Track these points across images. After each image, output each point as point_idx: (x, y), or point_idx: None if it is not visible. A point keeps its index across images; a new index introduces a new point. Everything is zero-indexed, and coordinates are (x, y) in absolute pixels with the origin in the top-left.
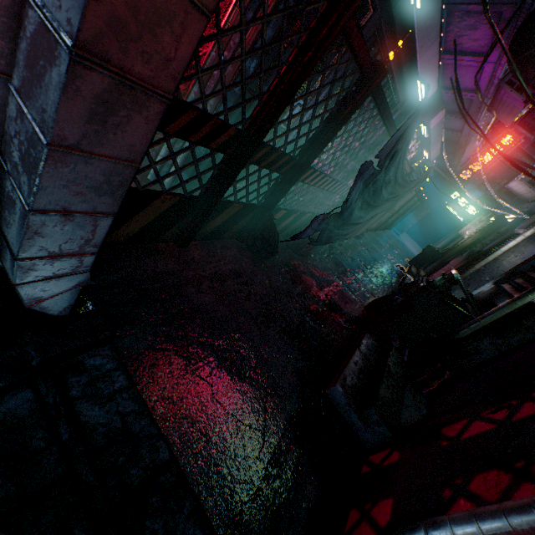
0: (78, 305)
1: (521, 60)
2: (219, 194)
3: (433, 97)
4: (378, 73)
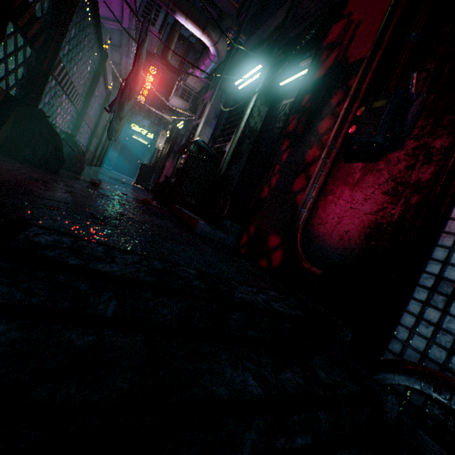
0: None
1: None
2: None
3: None
4: None
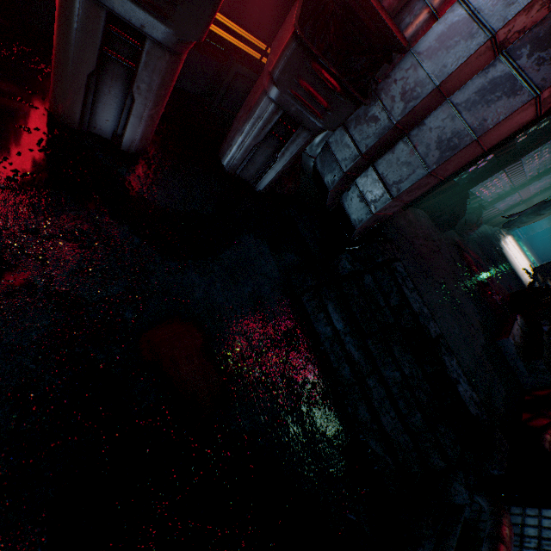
0: (367, 235)
1: None
2: (460, 172)
3: None
4: None
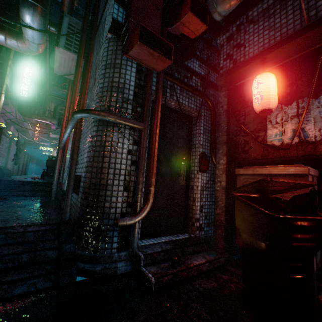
0: None
1: (24, 115)
2: None
3: (5, 123)
4: (2, 129)
